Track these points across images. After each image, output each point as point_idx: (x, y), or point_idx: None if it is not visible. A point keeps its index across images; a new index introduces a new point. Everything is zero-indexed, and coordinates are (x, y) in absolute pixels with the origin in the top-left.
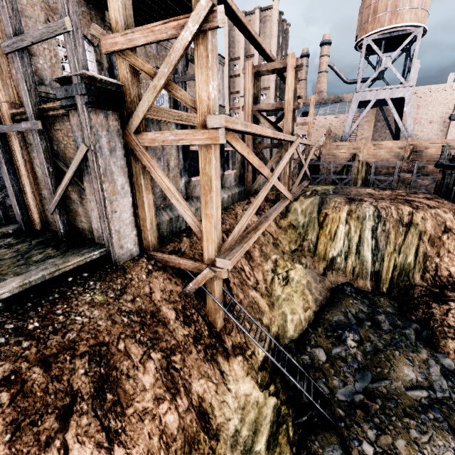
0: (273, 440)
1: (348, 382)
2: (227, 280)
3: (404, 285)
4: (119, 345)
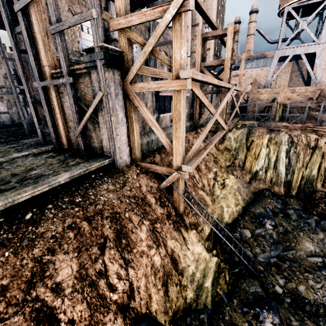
0: (216, 281)
1: (266, 251)
2: (184, 183)
3: (309, 190)
4: (125, 214)
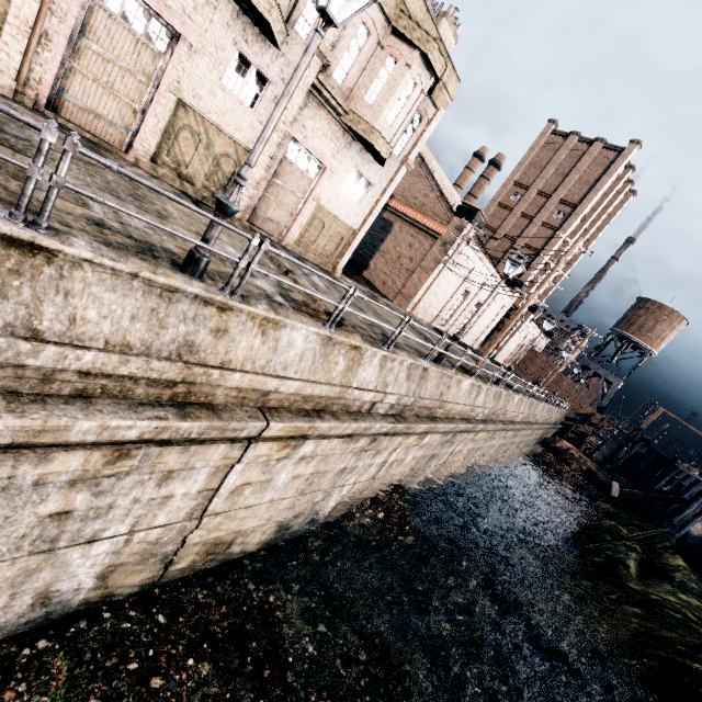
0: None
1: None
2: None
3: None
4: None
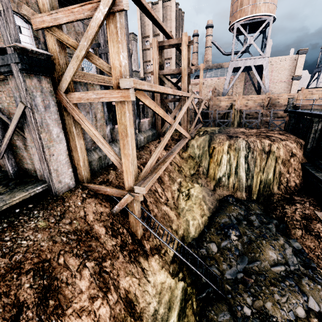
0: (182, 313)
1: (232, 265)
2: (145, 200)
3: (267, 194)
4: (59, 259)
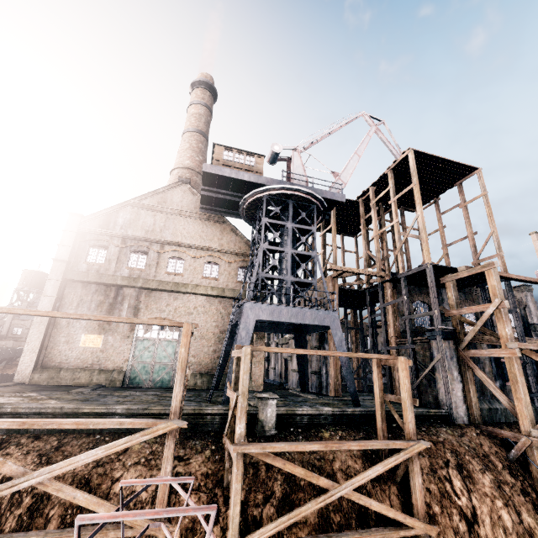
0: None
1: None
2: None
3: None
4: (465, 456)
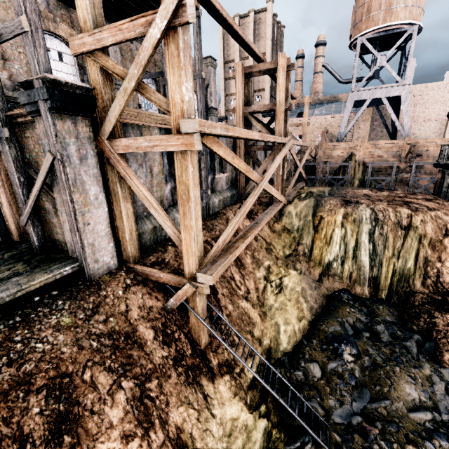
0: None
1: (344, 402)
2: (214, 291)
3: (404, 292)
4: (84, 374)
